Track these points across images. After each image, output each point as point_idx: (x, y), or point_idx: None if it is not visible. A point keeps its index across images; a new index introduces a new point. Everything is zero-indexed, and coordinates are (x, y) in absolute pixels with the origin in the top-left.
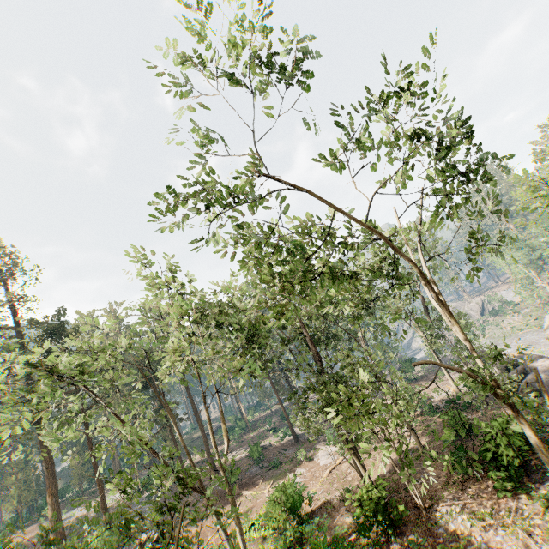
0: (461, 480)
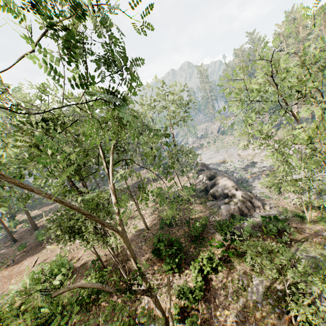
0: (154, 259)
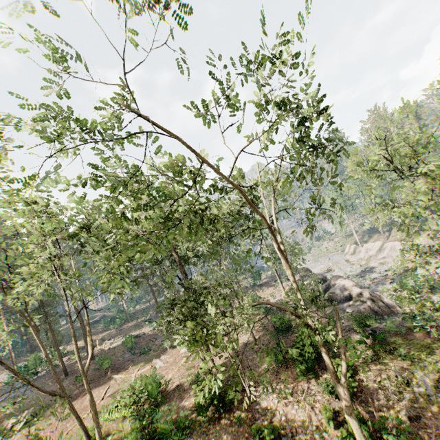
0: (277, 368)
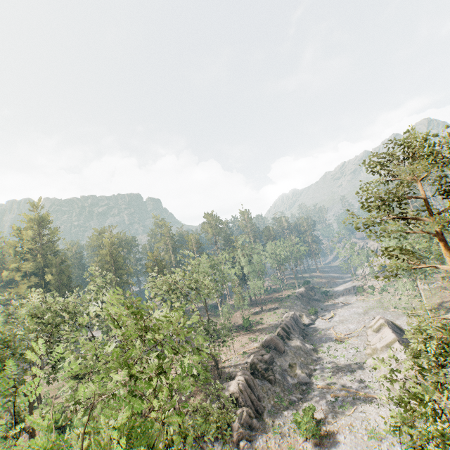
0: None
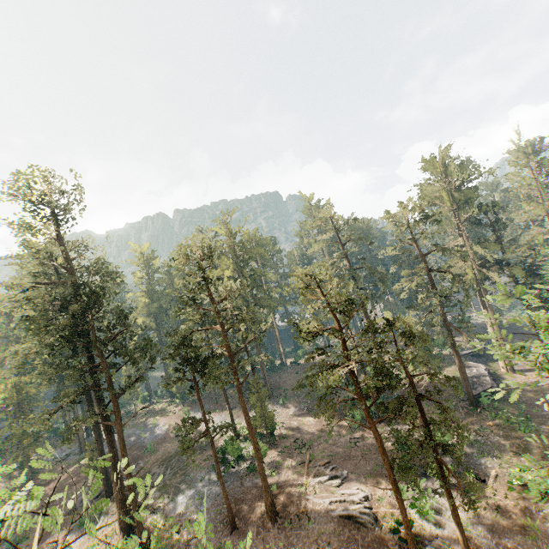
0: None
